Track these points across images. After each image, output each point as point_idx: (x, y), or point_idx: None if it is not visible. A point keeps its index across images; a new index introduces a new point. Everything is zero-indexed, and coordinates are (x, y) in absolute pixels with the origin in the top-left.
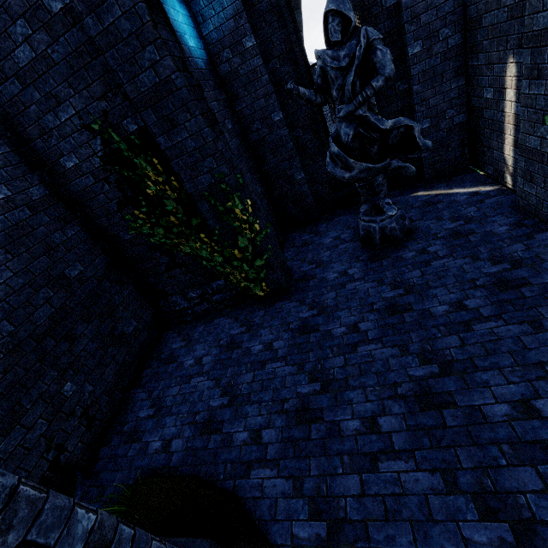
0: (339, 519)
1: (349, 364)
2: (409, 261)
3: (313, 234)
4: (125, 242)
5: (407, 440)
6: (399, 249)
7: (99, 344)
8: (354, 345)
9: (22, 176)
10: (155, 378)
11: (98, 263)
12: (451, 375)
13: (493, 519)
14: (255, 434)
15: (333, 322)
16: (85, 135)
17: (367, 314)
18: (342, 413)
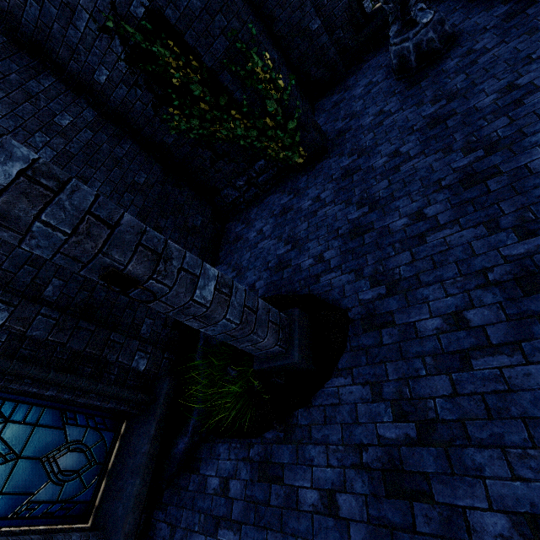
0: (395, 280)
1: (393, 183)
2: (452, 70)
3: (342, 91)
4: (170, 147)
5: (451, 215)
6: (439, 63)
7: (180, 234)
8: (397, 167)
9: (73, 102)
10: (229, 255)
11: (156, 171)
12: (497, 152)
13: (532, 236)
14: (318, 257)
15: (374, 158)
16: (104, 40)
17: (408, 137)
18: (390, 219)
